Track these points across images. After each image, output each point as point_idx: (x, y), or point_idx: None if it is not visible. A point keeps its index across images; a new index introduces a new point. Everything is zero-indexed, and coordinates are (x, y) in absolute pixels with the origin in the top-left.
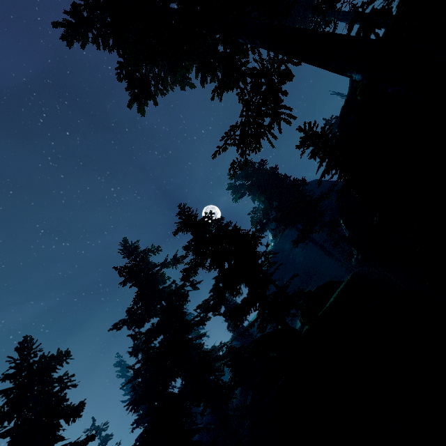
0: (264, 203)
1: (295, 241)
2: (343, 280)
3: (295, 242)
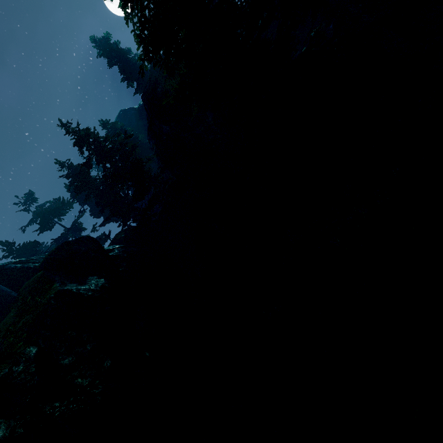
0: None
1: None
2: None
3: None
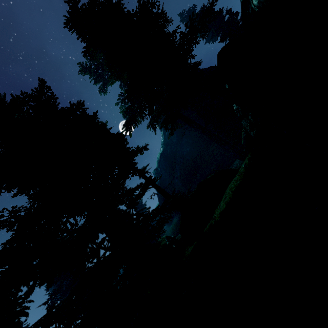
0: (109, 68)
1: (162, 122)
2: (232, 166)
3: (163, 123)
